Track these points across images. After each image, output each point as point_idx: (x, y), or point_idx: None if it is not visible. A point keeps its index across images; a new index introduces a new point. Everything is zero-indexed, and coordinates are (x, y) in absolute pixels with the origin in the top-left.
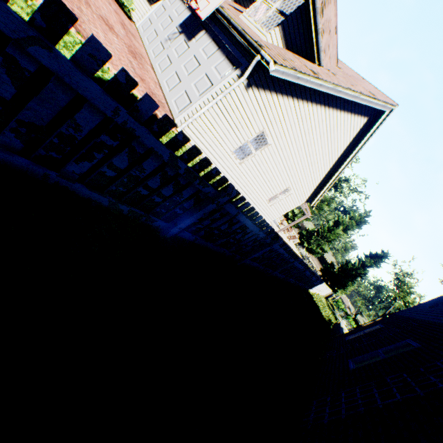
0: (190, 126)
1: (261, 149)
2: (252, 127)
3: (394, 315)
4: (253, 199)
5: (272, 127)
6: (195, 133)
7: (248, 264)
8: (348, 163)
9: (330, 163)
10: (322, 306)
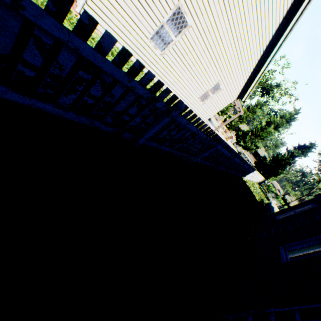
0: (89, 2)
1: (182, 33)
2: (165, 0)
3: None
4: (184, 98)
5: None
6: (98, 13)
7: (153, 147)
8: (281, 44)
9: (261, 49)
10: (255, 190)
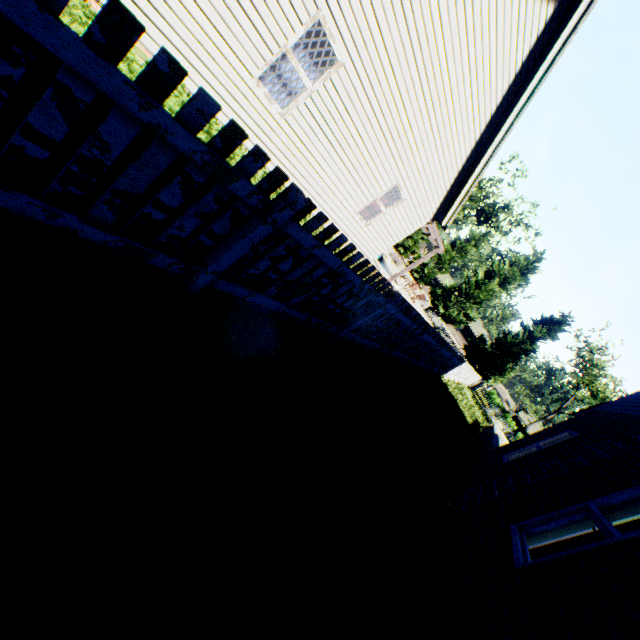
0: None
1: (325, 76)
2: (290, 3)
3: (596, 413)
4: (330, 211)
5: (339, 6)
6: (142, 5)
7: (238, 296)
8: (511, 124)
9: (476, 129)
10: (465, 401)
